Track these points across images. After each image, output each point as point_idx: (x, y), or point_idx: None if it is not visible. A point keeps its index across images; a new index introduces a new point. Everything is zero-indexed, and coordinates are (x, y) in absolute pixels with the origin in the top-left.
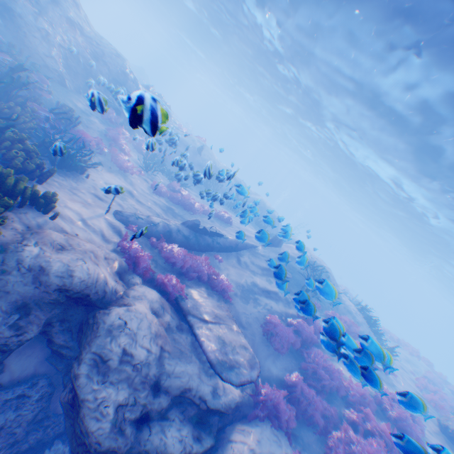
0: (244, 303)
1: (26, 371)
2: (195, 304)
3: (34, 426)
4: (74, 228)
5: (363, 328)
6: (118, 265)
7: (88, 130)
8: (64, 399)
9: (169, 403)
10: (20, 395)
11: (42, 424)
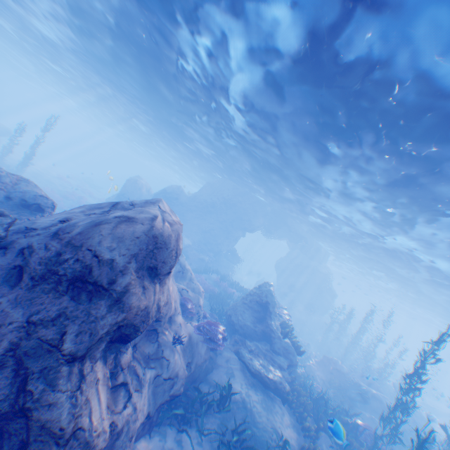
0: None
1: None
2: None
3: None
4: None
5: None
6: None
7: None
8: None
9: None
10: None
11: None
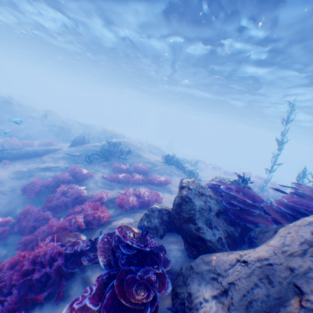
0: (14, 180)
1: None
2: None
3: None
4: None
5: (160, 167)
6: None
7: None
8: None
9: None
10: None
11: None
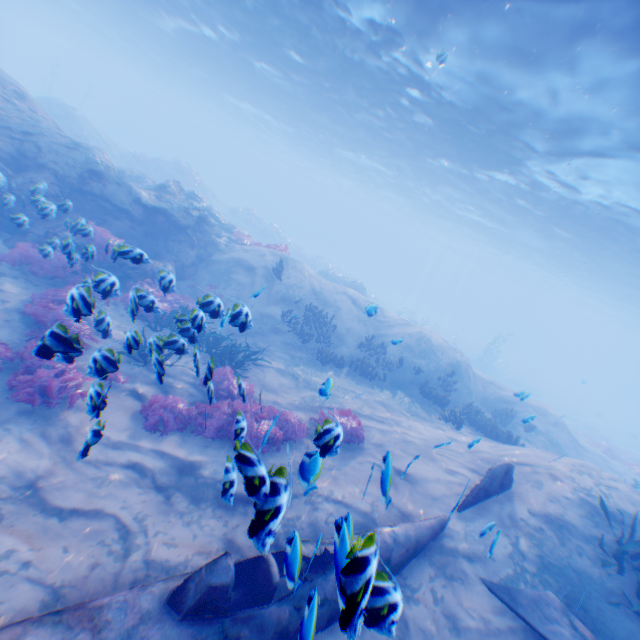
0: None
1: None
2: None
3: None
4: None
5: None
6: None
7: None
8: None
9: None
10: None
11: None
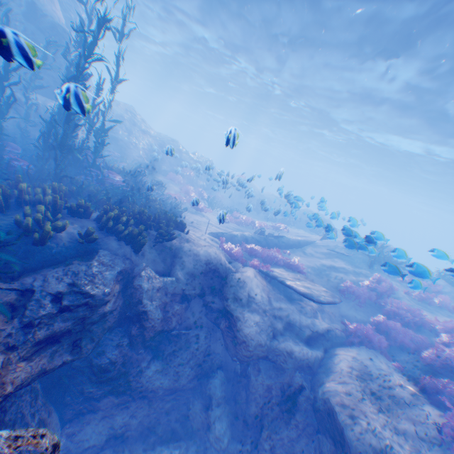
0: (317, 277)
1: (195, 321)
2: (280, 274)
3: (206, 358)
4: (196, 239)
5: (446, 288)
6: (225, 256)
7: (171, 193)
8: (223, 326)
9: (284, 326)
10: (196, 334)
11: (209, 357)
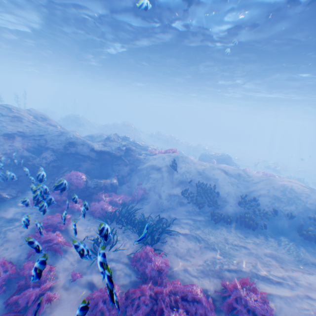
0: None
1: None
2: None
3: None
4: None
5: None
6: None
7: None
8: None
9: None
10: None
11: None
